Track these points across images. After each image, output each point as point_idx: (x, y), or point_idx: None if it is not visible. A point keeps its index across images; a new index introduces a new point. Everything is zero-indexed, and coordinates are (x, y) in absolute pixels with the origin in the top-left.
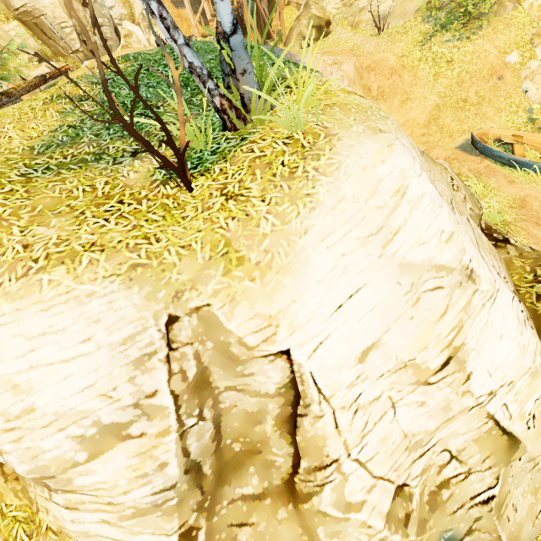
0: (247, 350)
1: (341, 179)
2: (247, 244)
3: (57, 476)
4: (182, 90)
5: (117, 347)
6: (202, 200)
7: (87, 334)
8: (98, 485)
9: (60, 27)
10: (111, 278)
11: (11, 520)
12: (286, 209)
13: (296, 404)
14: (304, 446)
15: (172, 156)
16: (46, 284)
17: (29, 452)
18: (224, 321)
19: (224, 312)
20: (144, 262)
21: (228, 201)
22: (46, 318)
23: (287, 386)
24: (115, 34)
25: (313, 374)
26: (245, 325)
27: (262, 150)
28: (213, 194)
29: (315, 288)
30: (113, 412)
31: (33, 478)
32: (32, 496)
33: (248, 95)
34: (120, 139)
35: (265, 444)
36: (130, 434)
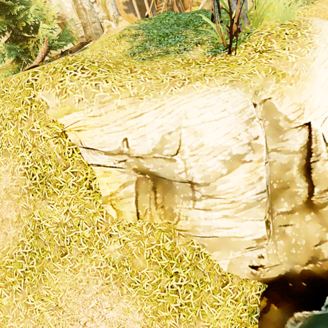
0: (288, 123)
1: (324, 35)
2: (284, 67)
3: (210, 183)
4: (187, 27)
5: (237, 114)
6: (245, 56)
7: (223, 107)
8: (228, 190)
9: (74, 24)
10: (223, 85)
11: (158, 231)
12: (300, 50)
13: (307, 158)
14: (317, 179)
15: (207, 48)
16: (196, 88)
17: (201, 167)
18: (277, 107)
19: (278, 102)
20: (234, 79)
21: (262, 53)
22: (204, 100)
23: (304, 147)
24: (100, 27)
25: (323, 135)
26: (288, 109)
27: (269, 32)
28: (250, 53)
29: (320, 89)
30: (238, 147)
31: (200, 183)
32: (177, 211)
33: (242, 15)
34: (171, 46)
35: (292, 182)
36: (245, 160)
